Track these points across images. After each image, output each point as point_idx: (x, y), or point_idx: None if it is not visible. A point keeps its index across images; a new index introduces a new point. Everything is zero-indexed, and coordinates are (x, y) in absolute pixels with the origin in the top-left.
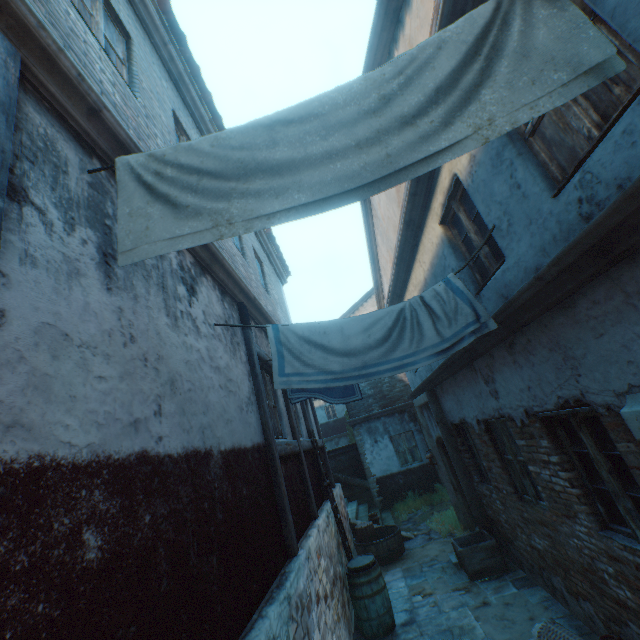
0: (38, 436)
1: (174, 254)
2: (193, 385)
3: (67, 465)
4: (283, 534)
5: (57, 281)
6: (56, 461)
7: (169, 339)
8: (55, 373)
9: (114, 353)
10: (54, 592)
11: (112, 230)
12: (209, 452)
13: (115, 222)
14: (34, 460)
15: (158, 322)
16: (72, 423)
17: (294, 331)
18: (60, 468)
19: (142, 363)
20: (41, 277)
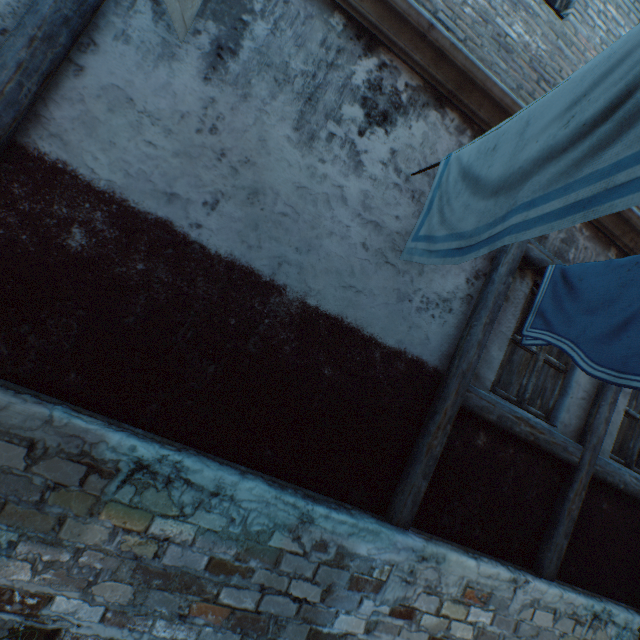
0: (71, 152)
1: (367, 68)
2: (296, 214)
3: (84, 182)
4: (395, 487)
5: (144, 59)
6: (76, 174)
7: (281, 153)
8: (106, 121)
9: (180, 133)
10: (37, 238)
11: (248, 27)
12: (277, 287)
13: (259, 19)
14: (61, 163)
15: (271, 130)
16: (103, 160)
17: (460, 159)
18: (77, 180)
19: (215, 156)
20: (129, 53)
